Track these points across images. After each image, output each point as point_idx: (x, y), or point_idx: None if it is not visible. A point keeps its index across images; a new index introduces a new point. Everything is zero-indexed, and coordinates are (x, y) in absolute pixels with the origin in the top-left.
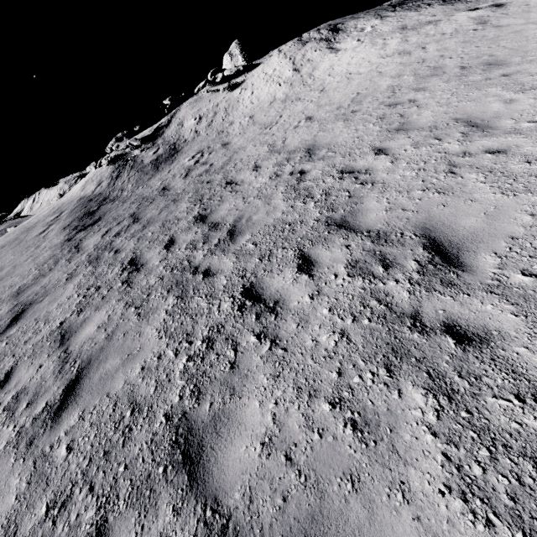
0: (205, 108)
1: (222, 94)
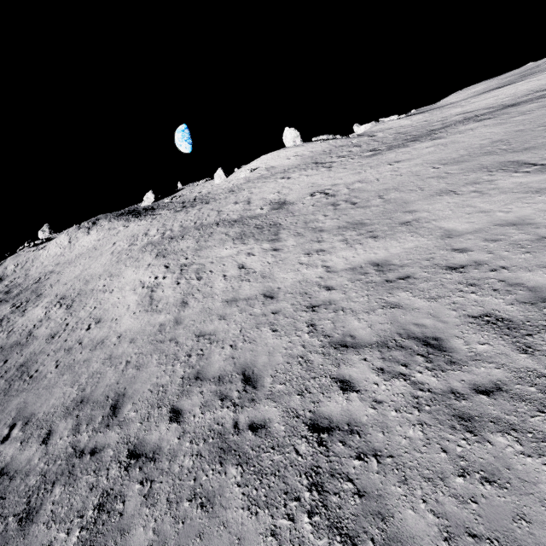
0: (22, 260)
1: (33, 252)
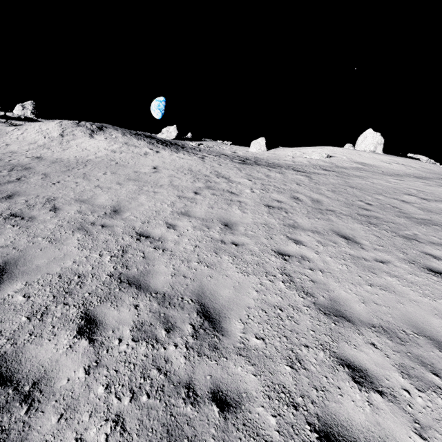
0: None
1: None
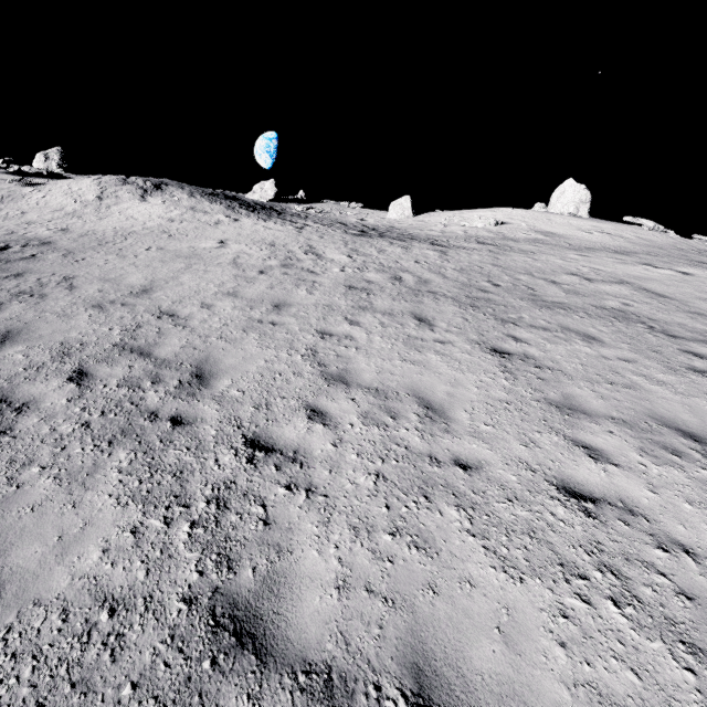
0: None
1: (9, 184)
